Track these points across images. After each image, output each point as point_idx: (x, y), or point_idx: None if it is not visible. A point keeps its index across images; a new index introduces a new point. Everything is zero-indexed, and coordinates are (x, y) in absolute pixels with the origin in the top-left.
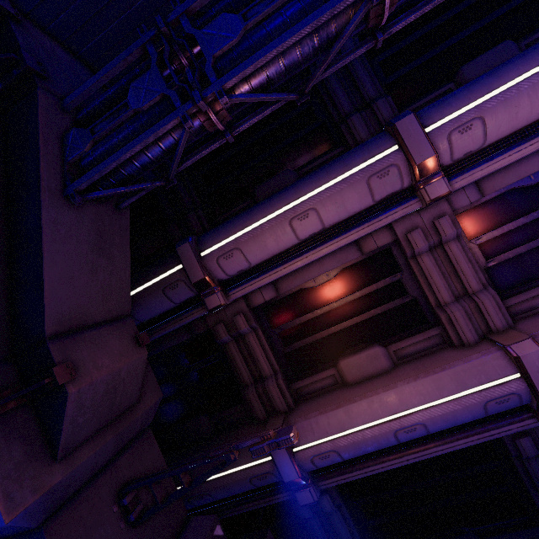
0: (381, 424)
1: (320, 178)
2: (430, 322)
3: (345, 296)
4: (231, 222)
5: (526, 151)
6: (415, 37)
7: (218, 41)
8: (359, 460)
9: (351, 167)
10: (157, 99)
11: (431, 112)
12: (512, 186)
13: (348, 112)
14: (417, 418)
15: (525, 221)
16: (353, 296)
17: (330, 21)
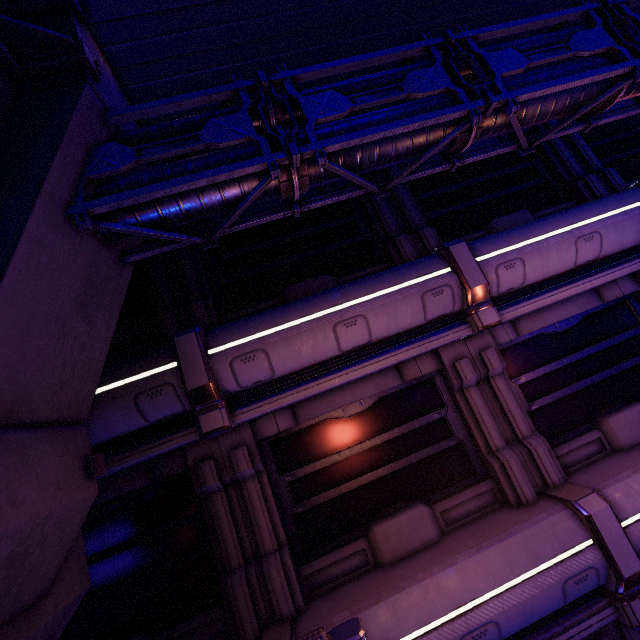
0: (441, 626)
1: (372, 284)
2: (479, 473)
3: (382, 433)
4: (257, 317)
5: (557, 297)
6: (451, 189)
7: (324, 110)
8: None
9: (405, 279)
10: (239, 141)
11: (479, 245)
12: (542, 330)
13: (394, 232)
14: (487, 613)
15: (557, 366)
16: (391, 434)
17: (426, 131)
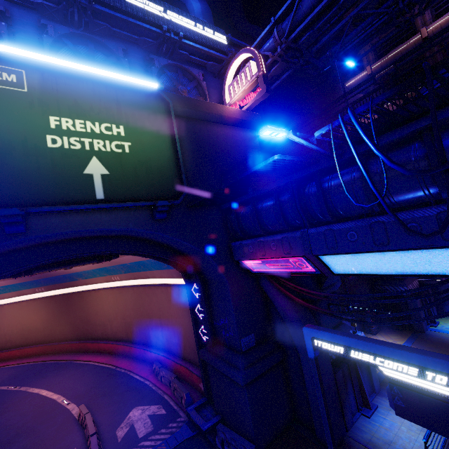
0: None
1: None
2: None
3: None
4: None
5: None
6: None
7: None
8: None
9: None
10: None
11: None
12: None
13: None
14: None
15: None
16: None
17: None
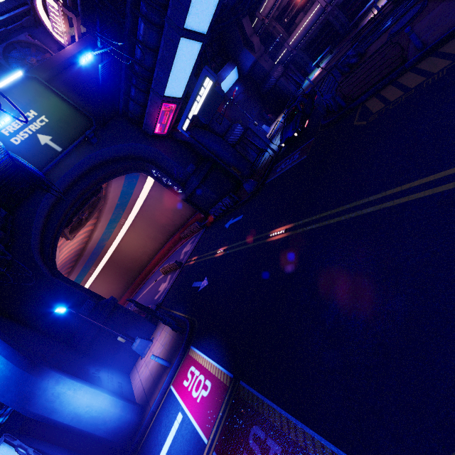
0: (301, 29)
1: None
2: None
3: (293, 3)
4: (263, 1)
5: None
6: None
7: None
8: (302, 41)
9: None
10: None
11: None
12: None
13: None
14: (306, 24)
15: None
16: (294, 2)
17: None
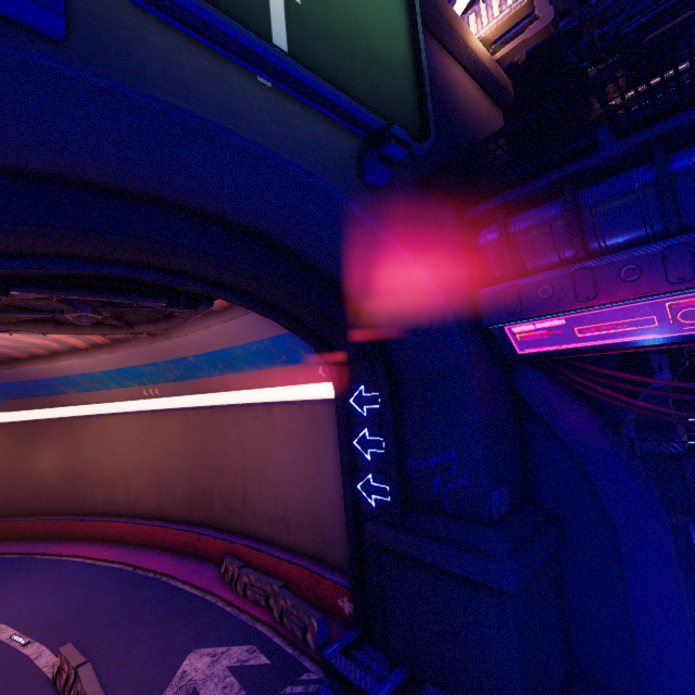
0: None
1: None
2: None
3: None
4: None
5: None
6: None
7: None
8: None
9: None
10: None
11: None
12: None
13: None
14: None
15: None
16: None
17: None
